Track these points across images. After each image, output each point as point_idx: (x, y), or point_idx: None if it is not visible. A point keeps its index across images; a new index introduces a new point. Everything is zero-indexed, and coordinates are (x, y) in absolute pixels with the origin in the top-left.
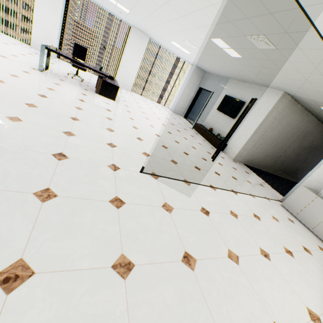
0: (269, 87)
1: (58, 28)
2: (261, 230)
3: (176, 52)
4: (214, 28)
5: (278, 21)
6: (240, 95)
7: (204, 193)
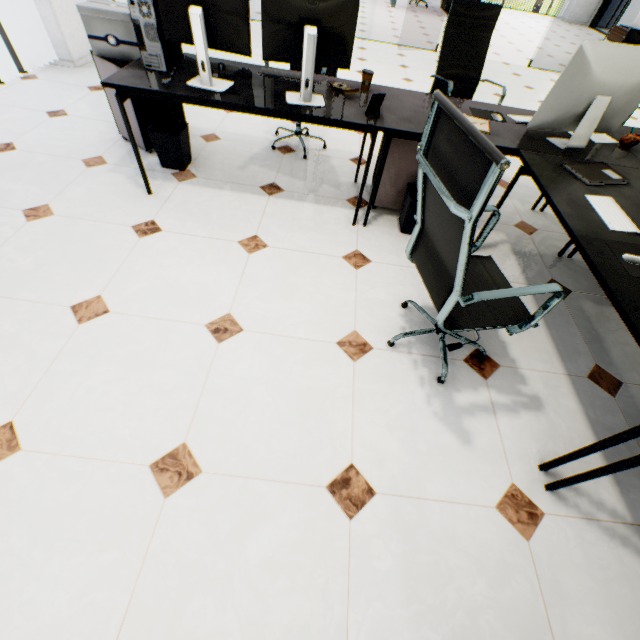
0: None
1: None
2: None
3: None
4: None
5: None
6: None
7: None
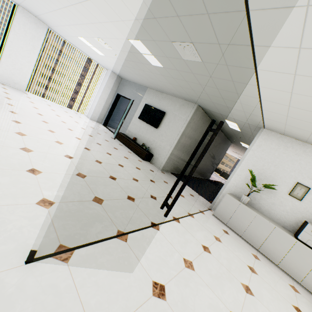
0: (185, 99)
1: None
2: (218, 271)
3: (86, 52)
4: (134, 24)
5: (213, 27)
6: (160, 105)
7: (149, 245)
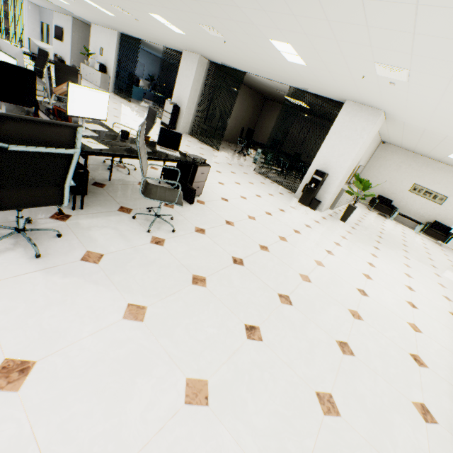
0: (68, 15)
1: None
2: None
3: None
4: None
5: None
6: (61, 24)
7: None
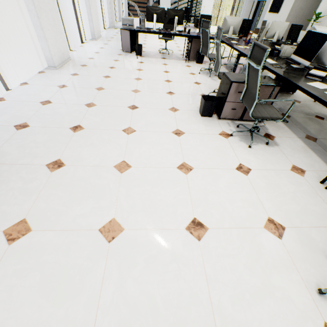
0: None
1: (170, 3)
2: None
3: None
4: None
5: None
6: None
7: None
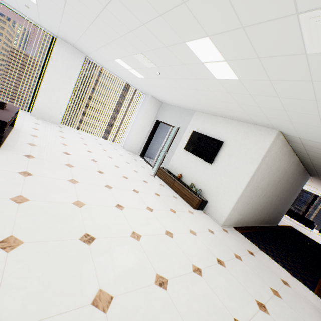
0: (254, 124)
1: None
2: None
3: (124, 77)
4: (208, 0)
5: None
6: (214, 132)
7: None
